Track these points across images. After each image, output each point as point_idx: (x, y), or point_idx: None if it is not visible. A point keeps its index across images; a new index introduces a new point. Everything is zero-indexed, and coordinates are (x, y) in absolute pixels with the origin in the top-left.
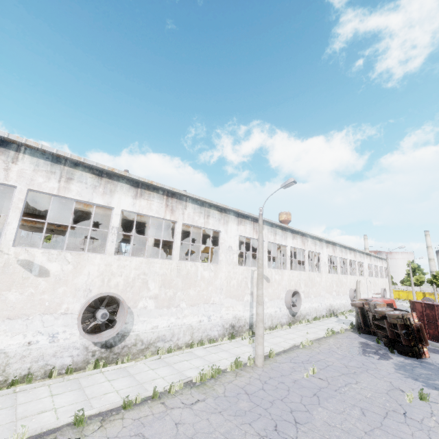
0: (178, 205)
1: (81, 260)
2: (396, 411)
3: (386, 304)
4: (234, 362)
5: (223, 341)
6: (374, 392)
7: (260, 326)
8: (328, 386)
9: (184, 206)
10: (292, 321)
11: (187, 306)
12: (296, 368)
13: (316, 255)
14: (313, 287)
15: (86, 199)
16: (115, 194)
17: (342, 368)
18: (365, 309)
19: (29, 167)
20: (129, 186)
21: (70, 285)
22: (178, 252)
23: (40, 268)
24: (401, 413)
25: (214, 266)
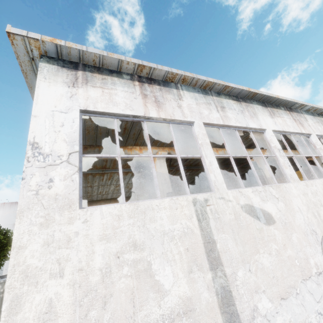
0: (300, 118)
1: (283, 193)
2: None
3: None
4: None
5: None
6: None
7: None
8: None
9: (303, 118)
10: None
11: None
12: None
13: None
14: None
15: (244, 125)
16: (257, 116)
17: None
18: None
19: (191, 101)
20: (261, 107)
21: (296, 228)
22: None
23: (262, 213)
24: None
25: None
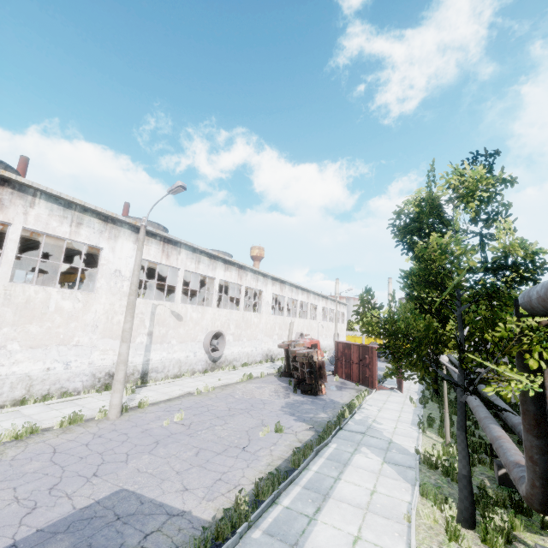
0: (16, 199)
1: None
2: (237, 447)
3: (314, 345)
4: (69, 417)
5: (87, 395)
6: (233, 431)
7: (120, 368)
8: (185, 431)
9: (28, 202)
10: (212, 368)
11: (23, 348)
12: (164, 416)
13: (257, 293)
14: (247, 328)
15: None
16: None
17: (223, 412)
18: (289, 350)
19: None
20: None
21: None
22: (10, 270)
23: None
24: (241, 448)
25: (84, 295)
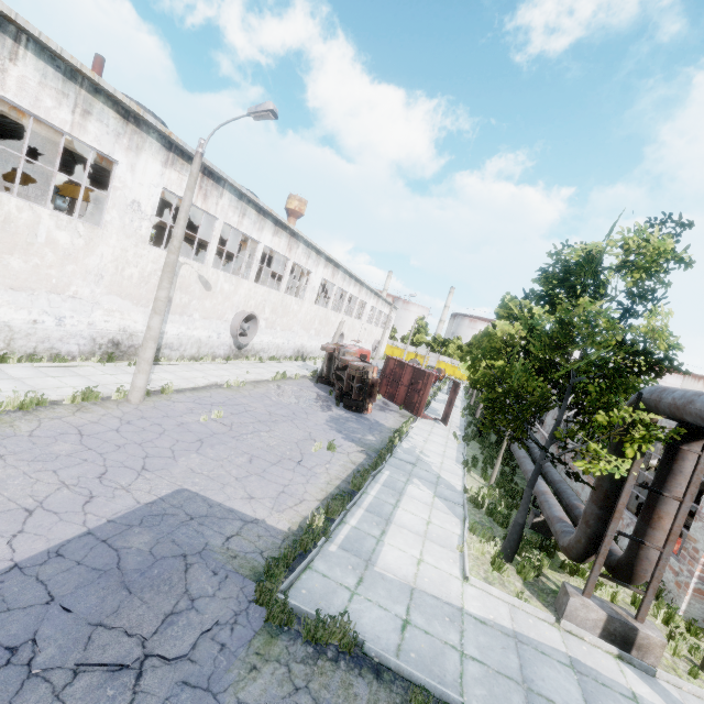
0: None
1: None
2: (291, 460)
3: (362, 355)
4: (82, 392)
5: (87, 363)
6: (282, 441)
7: (149, 346)
8: (228, 432)
9: (7, 50)
10: (235, 355)
11: None
12: (197, 409)
13: (305, 273)
14: (284, 316)
15: None
16: None
17: (263, 415)
18: (335, 355)
19: None
20: None
21: None
22: None
23: None
24: (296, 462)
25: (87, 228)
